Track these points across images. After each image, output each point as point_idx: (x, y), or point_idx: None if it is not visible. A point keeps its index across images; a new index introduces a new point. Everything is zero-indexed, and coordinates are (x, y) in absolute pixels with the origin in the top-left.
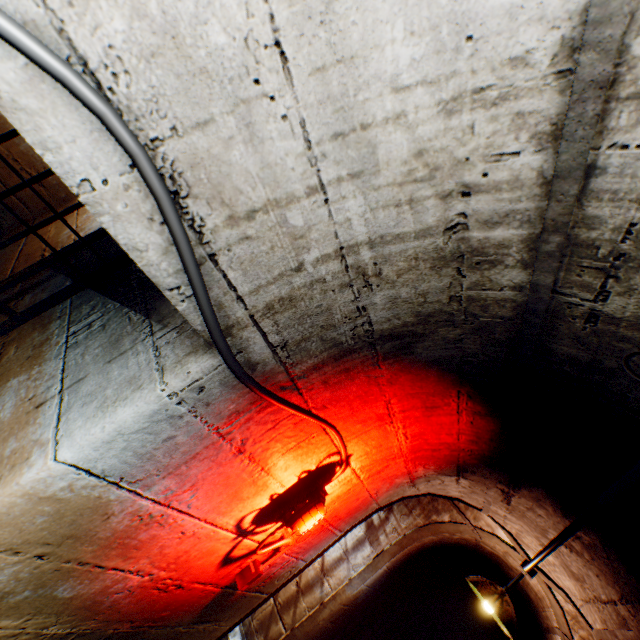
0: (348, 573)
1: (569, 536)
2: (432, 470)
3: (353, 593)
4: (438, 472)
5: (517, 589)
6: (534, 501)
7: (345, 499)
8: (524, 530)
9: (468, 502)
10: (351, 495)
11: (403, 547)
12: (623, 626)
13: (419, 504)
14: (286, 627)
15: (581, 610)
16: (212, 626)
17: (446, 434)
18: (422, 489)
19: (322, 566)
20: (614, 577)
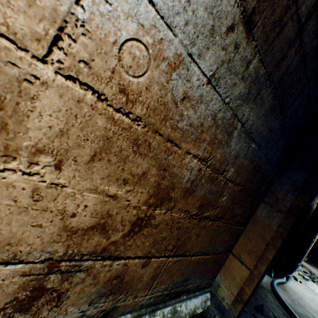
0: None
1: None
2: None
3: None
4: None
5: None
6: None
7: None
8: None
9: None
10: None
11: None
12: None
13: None
14: None
15: None
16: None
17: None
18: None
19: None
20: None
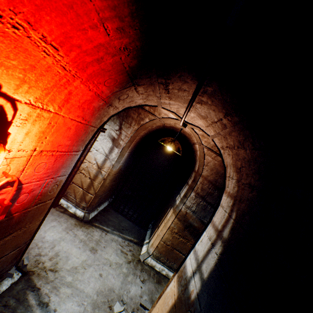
0: (111, 163)
1: (201, 86)
2: (114, 87)
3: (117, 169)
4: (120, 88)
5: (182, 136)
6: (181, 81)
7: (56, 132)
8: (179, 107)
9: (150, 105)
10: (59, 128)
11: (132, 142)
12: (224, 129)
13: (133, 120)
14: (93, 194)
15: (205, 131)
16: (21, 231)
17: (92, 29)
18: (119, 107)
19: (98, 167)
20: (223, 106)
